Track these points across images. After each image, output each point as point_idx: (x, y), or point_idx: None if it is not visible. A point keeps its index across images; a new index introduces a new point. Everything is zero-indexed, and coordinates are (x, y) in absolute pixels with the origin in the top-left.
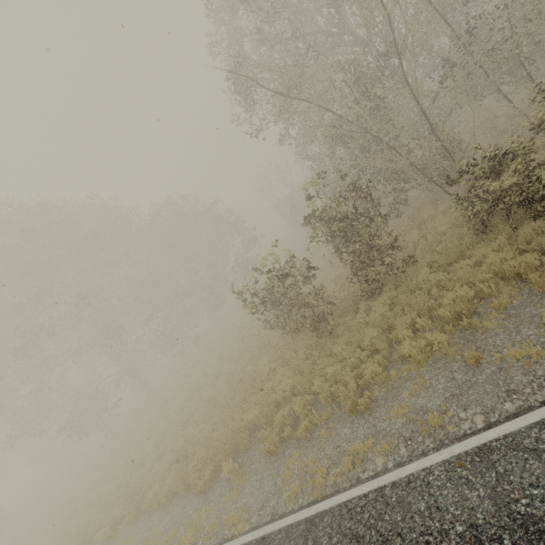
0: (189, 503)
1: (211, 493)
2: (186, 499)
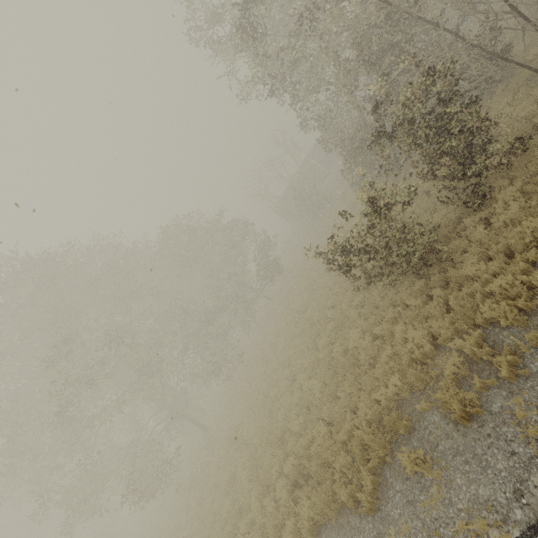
0: (356, 532)
1: (389, 506)
2: (345, 528)
